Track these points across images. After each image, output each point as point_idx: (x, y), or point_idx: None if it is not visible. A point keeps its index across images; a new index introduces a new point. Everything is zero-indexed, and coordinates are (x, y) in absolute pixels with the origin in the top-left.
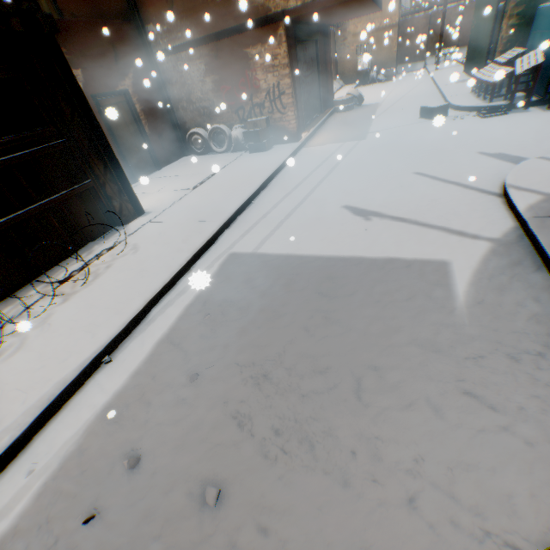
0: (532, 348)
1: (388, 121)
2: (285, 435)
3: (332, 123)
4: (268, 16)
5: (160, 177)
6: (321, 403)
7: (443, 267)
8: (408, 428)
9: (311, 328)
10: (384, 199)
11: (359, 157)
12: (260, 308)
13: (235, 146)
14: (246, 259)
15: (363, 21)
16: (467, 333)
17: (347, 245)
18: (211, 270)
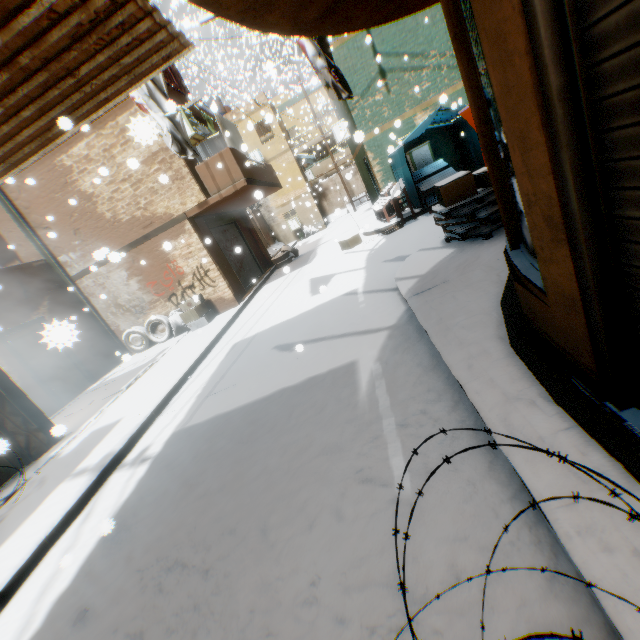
0: (416, 408)
1: (319, 261)
2: (180, 632)
3: (273, 278)
4: (173, 218)
5: (94, 390)
6: (226, 568)
7: (351, 368)
8: (309, 548)
9: (227, 485)
10: (309, 327)
11: (292, 299)
12: (177, 487)
13: (176, 330)
14: (172, 439)
15: (280, 196)
16: (367, 420)
17: (273, 382)
18: (132, 469)
